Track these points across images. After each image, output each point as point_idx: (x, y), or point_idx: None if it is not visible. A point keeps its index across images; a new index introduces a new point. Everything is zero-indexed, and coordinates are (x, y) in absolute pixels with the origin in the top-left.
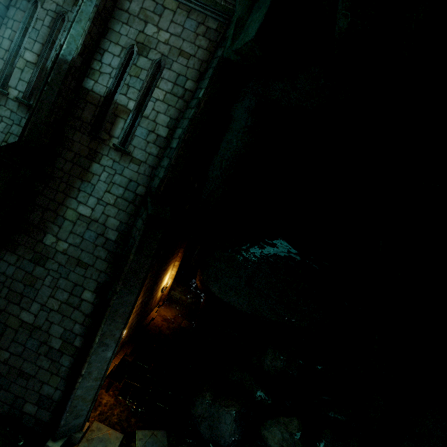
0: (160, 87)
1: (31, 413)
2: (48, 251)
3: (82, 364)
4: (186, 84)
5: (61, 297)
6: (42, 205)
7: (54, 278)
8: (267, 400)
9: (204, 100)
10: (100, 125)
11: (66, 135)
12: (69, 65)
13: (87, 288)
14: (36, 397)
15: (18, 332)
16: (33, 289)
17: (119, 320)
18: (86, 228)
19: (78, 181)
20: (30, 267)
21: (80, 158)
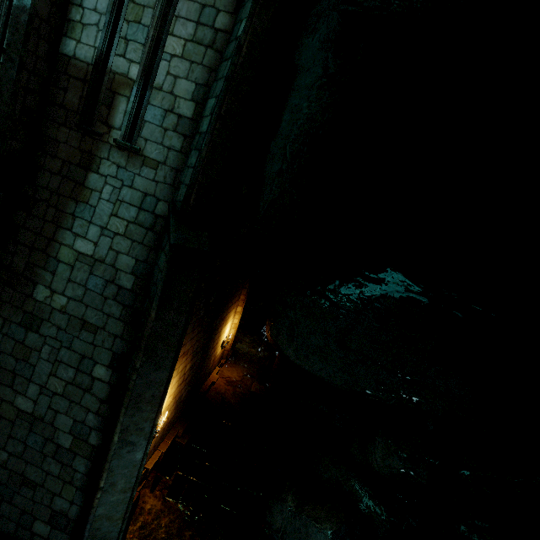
0: (176, 33)
1: (43, 535)
2: (41, 310)
3: (101, 472)
4: (217, 21)
5: (65, 376)
6: (27, 243)
7: (53, 348)
8: (379, 515)
9: (248, 40)
10: (93, 112)
11: (46, 134)
12: (29, 14)
13: (99, 362)
14: (47, 514)
15: (15, 424)
16: (27, 365)
17: (146, 408)
18: (89, 272)
19: (71, 203)
20: (20, 333)
21: (71, 168)
